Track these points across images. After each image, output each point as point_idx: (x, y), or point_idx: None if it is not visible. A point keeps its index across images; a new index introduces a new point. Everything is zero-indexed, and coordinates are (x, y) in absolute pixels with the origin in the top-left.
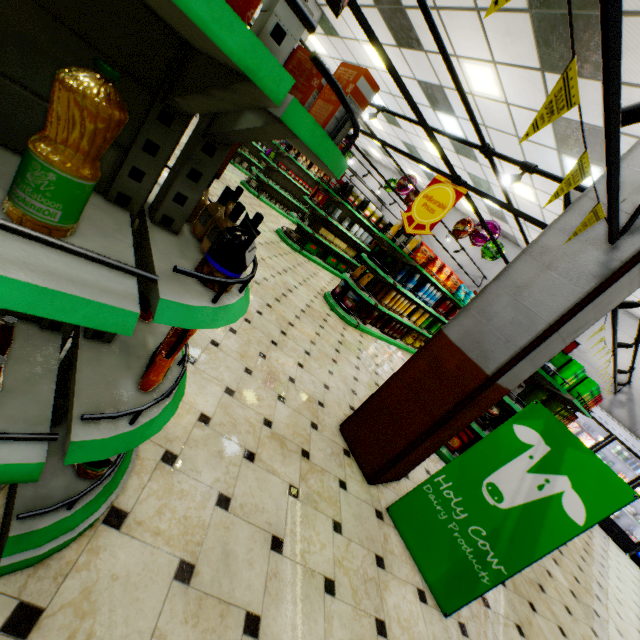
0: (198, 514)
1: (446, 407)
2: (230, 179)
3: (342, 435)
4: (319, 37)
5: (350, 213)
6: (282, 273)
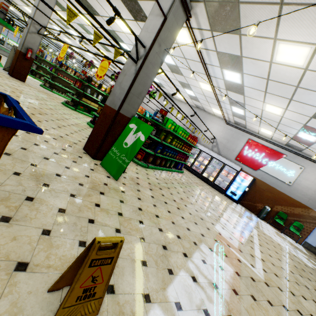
0: (13, 148)
1: (109, 125)
2: (33, 83)
3: (84, 150)
4: (61, 12)
5: (96, 91)
6: (63, 114)
